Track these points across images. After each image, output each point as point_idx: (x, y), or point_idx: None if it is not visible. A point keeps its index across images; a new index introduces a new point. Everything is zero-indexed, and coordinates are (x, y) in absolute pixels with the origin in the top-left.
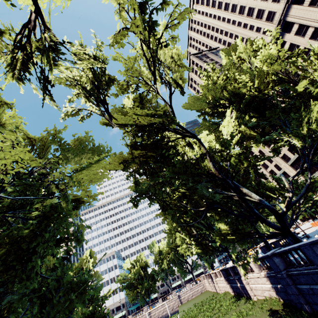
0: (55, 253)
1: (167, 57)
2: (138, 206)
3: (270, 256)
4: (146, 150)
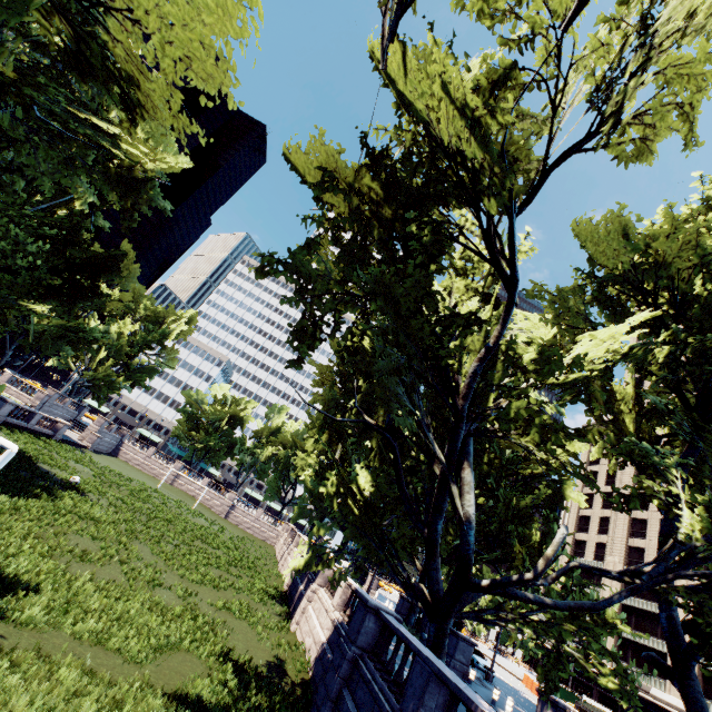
0: (75, 191)
1: (681, 10)
2: (264, 273)
3: (368, 606)
4: (388, 193)
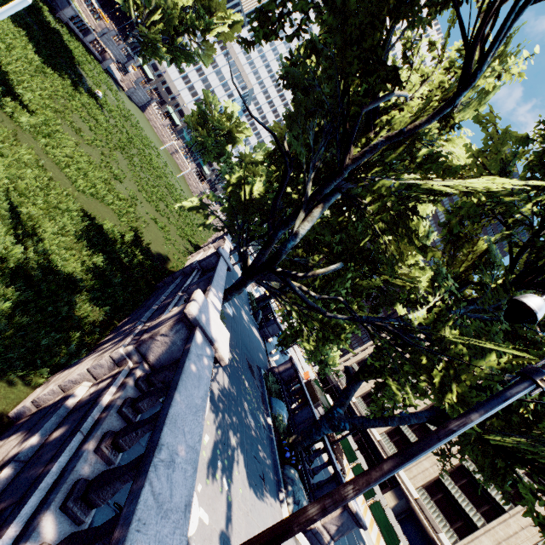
0: None
1: None
2: None
3: (217, 251)
4: None
